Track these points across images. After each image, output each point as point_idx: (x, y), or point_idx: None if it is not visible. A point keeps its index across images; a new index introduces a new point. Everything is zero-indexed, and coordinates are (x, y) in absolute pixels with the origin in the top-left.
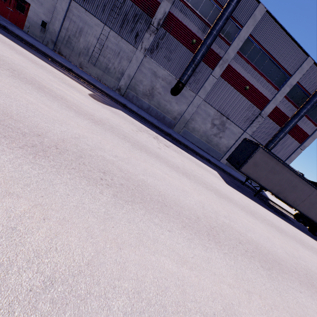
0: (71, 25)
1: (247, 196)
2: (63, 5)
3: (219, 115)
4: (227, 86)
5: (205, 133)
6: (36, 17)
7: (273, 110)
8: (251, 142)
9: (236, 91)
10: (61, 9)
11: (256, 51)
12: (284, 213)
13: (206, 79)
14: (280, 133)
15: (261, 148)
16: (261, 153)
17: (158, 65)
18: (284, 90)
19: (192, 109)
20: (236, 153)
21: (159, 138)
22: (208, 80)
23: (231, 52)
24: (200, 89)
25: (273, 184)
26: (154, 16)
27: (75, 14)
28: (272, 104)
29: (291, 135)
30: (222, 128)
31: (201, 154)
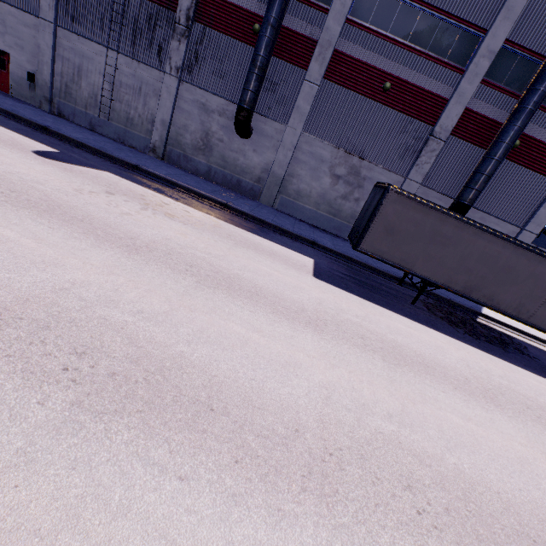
0: (65, 66)
1: (373, 300)
2: (47, 40)
3: (342, 156)
4: (343, 94)
5: (324, 198)
6: (21, 69)
7: (462, 119)
8: (380, 185)
9: (366, 100)
10: (46, 46)
11: (389, 5)
12: (517, 341)
13: (298, 93)
14: (484, 164)
15: (392, 191)
16: (397, 203)
17: (204, 90)
18: (477, 69)
19: (286, 156)
20: (359, 218)
21: (168, 206)
22: (301, 93)
23: (333, 25)
24: (291, 114)
25: (449, 269)
26: (178, 6)
27: (66, 47)
28: (454, 106)
29: (525, 165)
30: (356, 180)
31: (295, 234)
